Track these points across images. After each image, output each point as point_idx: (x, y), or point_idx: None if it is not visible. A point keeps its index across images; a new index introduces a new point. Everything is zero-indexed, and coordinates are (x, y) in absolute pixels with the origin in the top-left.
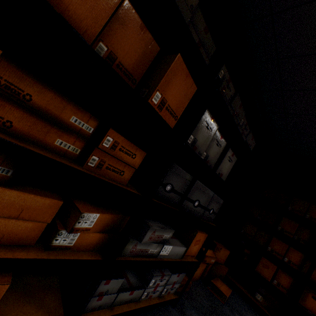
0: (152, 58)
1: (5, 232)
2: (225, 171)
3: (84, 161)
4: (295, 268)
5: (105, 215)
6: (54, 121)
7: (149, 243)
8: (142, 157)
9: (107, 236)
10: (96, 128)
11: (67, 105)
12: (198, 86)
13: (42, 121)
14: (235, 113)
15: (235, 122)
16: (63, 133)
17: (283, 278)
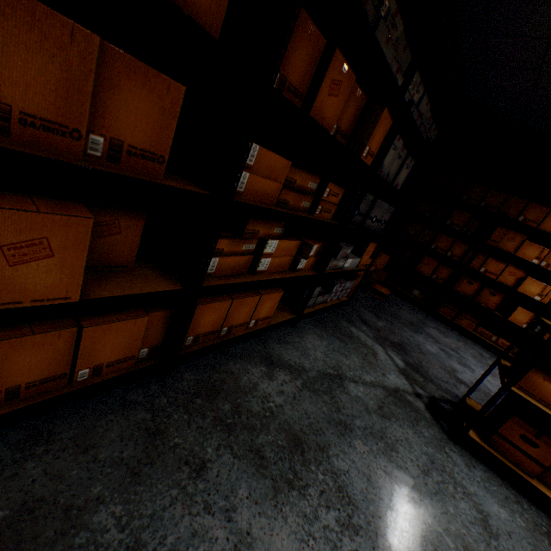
0: (360, 111)
1: (280, 265)
2: (401, 180)
3: (312, 211)
4: (456, 260)
5: (319, 245)
6: (302, 191)
7: (340, 259)
8: (342, 194)
9: (317, 259)
10: (318, 184)
11: (309, 177)
12: (389, 106)
13: (299, 194)
14: (420, 115)
15: (419, 123)
16: (305, 197)
17: (442, 272)
